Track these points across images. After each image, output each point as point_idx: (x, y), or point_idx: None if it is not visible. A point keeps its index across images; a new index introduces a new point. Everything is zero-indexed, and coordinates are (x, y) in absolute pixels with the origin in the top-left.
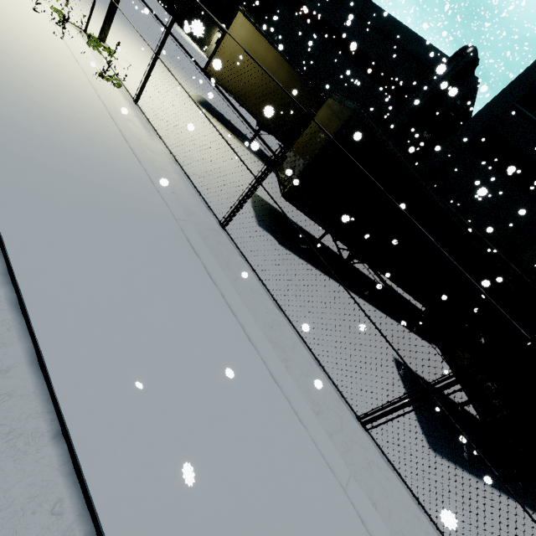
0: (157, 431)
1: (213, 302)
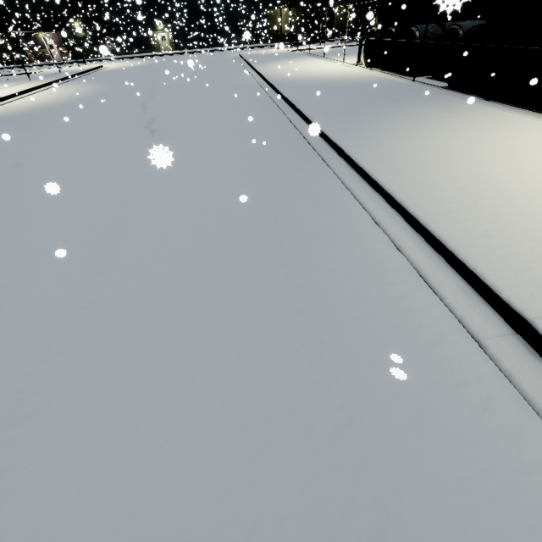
0: None
1: None
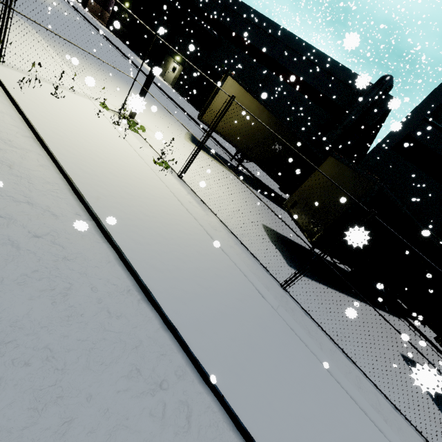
0: None
1: (341, 396)
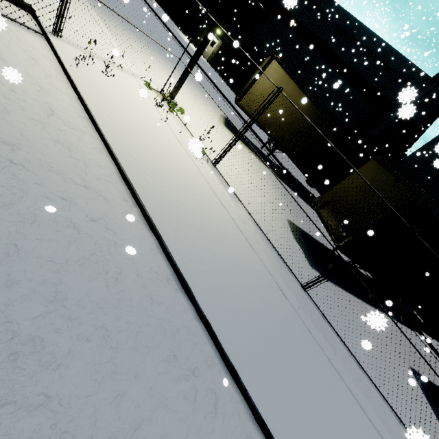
0: None
1: (350, 403)
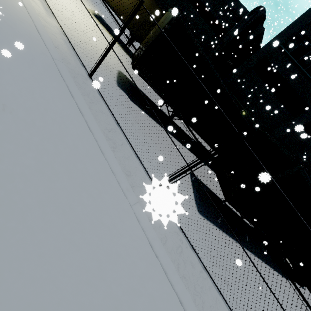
0: (2, 142)
1: (67, 104)
